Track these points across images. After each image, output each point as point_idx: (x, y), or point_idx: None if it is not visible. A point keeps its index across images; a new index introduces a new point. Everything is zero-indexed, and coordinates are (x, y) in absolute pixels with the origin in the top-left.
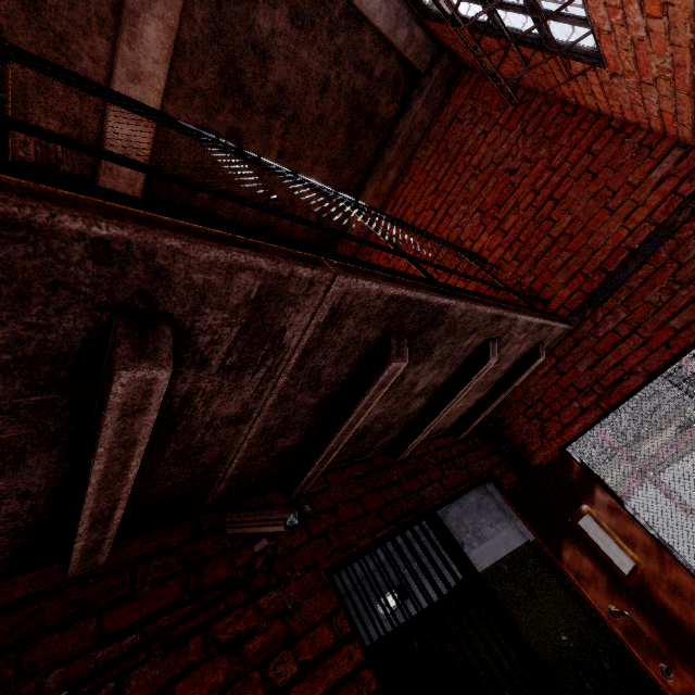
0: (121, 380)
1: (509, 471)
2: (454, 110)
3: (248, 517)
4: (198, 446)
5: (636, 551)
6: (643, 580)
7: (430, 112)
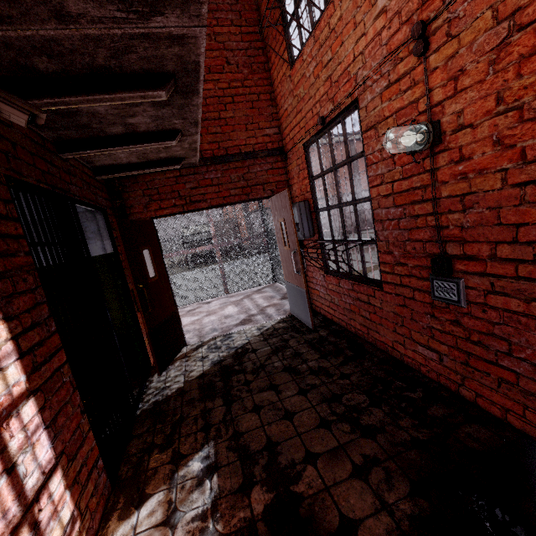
0: None
1: (114, 216)
2: None
3: None
4: None
5: (158, 272)
6: (155, 282)
7: None
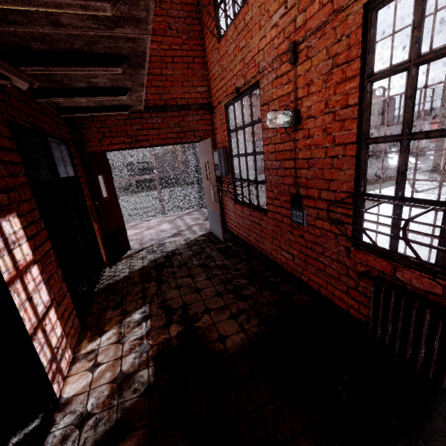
0: (104, 4)
1: (74, 147)
2: None
3: (2, 63)
4: (27, 12)
5: (110, 193)
6: (107, 201)
7: None
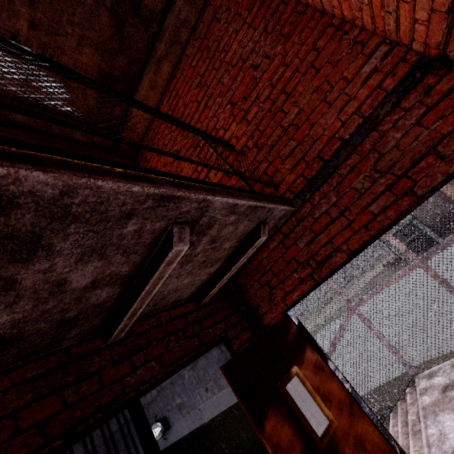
0: None
1: (244, 330)
2: (214, 10)
3: None
4: None
5: (332, 408)
6: (334, 439)
7: (194, 11)
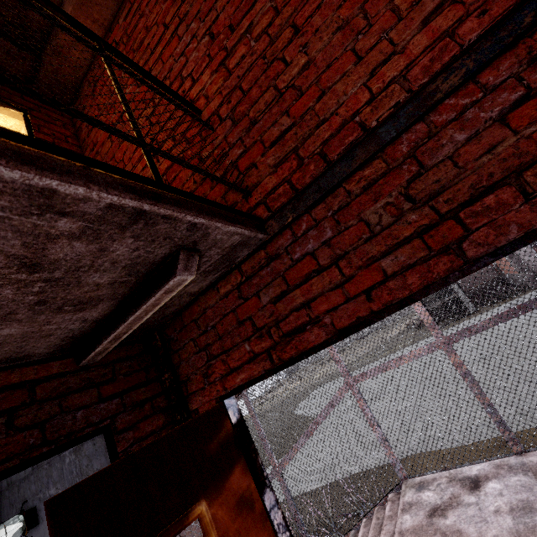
0: None
1: (155, 414)
2: None
3: None
4: None
5: None
6: None
7: None
